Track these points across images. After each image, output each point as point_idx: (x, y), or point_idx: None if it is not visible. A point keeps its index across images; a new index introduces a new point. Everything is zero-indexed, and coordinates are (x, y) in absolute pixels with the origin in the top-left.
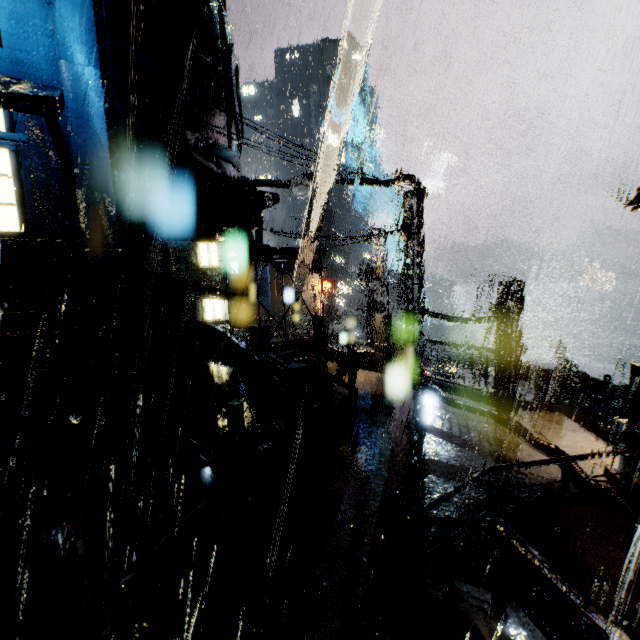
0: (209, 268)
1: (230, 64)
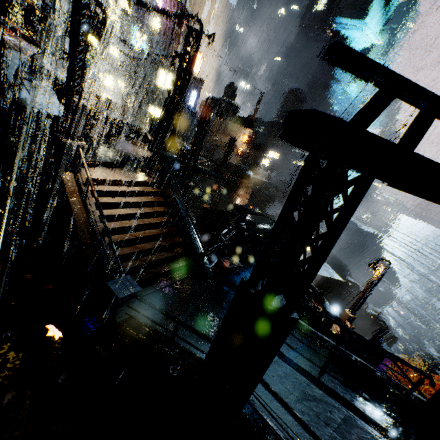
0: (162, 87)
1: None
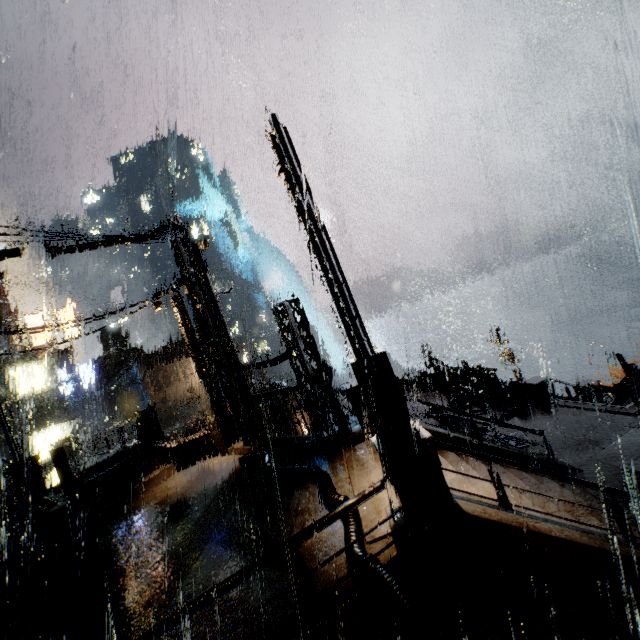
0: (32, 395)
1: None
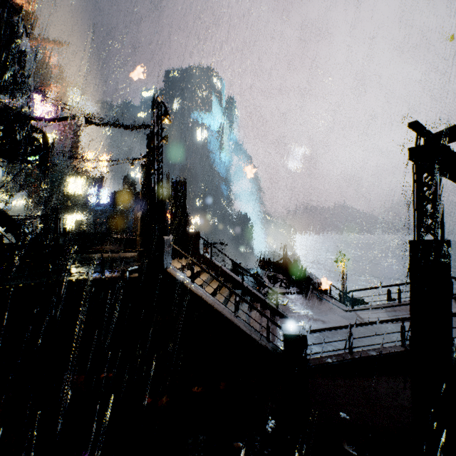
0: (73, 195)
1: (12, 50)
